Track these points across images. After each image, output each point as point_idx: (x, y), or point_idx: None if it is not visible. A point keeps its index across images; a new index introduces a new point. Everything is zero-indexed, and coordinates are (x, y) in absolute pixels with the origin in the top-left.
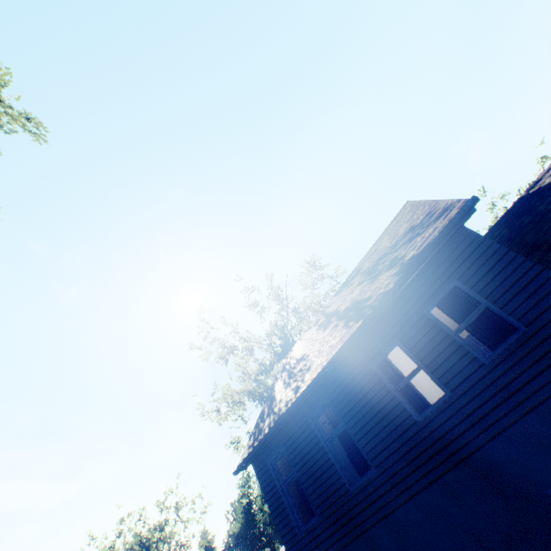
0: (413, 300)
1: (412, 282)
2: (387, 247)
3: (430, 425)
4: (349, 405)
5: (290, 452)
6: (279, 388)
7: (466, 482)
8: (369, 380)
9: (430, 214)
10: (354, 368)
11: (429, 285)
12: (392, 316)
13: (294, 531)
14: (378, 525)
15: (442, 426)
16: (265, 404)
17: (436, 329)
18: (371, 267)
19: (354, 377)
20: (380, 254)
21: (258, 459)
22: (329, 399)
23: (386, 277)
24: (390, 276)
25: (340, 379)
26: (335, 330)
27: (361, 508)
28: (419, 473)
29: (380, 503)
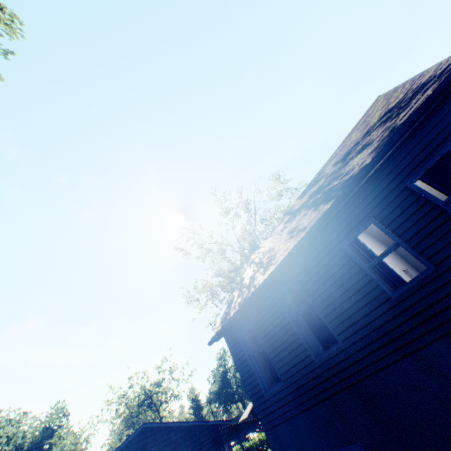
0: (393, 174)
1: (393, 155)
2: (358, 138)
3: (407, 301)
4: (316, 284)
5: (258, 327)
6: (248, 276)
7: (447, 357)
8: (339, 259)
9: (415, 85)
10: (322, 250)
11: (414, 155)
12: (367, 194)
13: (260, 393)
14: (343, 393)
15: (421, 302)
16: (235, 290)
17: (421, 201)
18: (339, 160)
19: (322, 258)
20: (349, 147)
21: (229, 333)
22: (296, 280)
23: (361, 158)
24: (365, 155)
25: (307, 260)
26: (302, 219)
27: (325, 377)
28: (391, 348)
29: (346, 373)
